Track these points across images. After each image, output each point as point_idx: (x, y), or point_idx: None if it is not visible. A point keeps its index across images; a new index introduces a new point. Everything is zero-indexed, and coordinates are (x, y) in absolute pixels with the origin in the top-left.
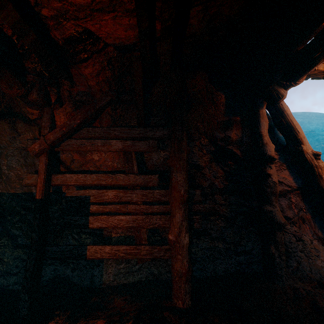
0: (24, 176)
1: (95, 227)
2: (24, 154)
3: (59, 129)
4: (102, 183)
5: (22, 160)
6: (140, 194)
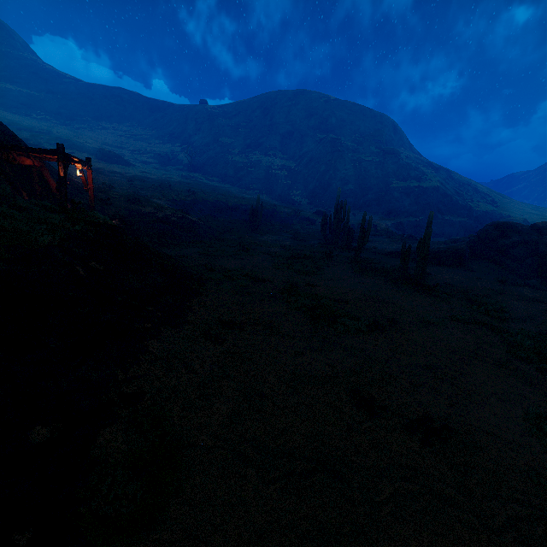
0: None
1: None
2: None
3: None
4: None
5: None
6: None
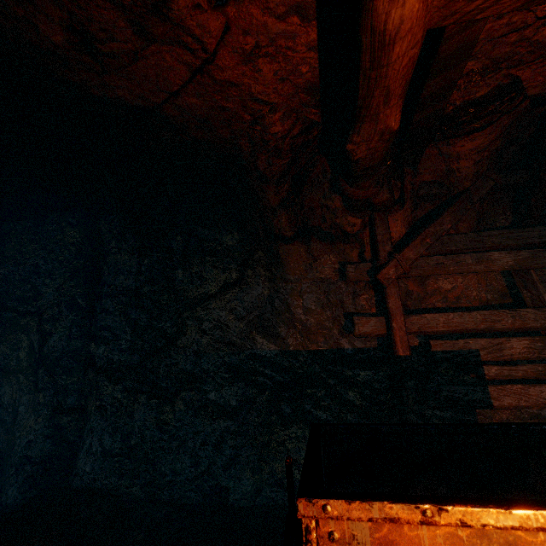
0: (355, 321)
1: (506, 406)
2: (323, 289)
3: (419, 242)
4: (494, 326)
5: (322, 298)
6: None
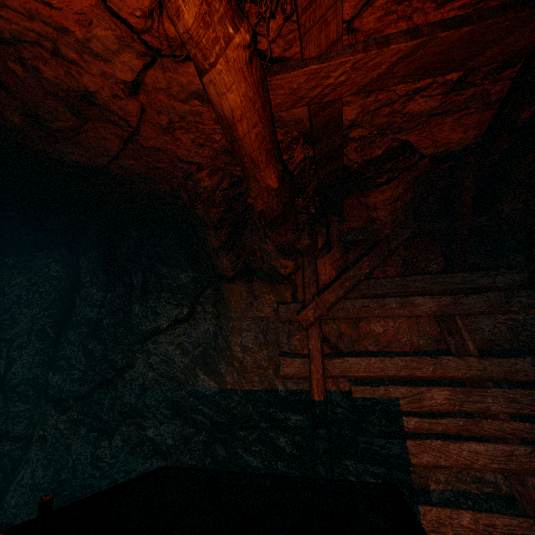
0: (281, 362)
1: (424, 464)
2: (262, 327)
3: (339, 285)
4: (415, 374)
5: (260, 337)
6: (503, 398)
